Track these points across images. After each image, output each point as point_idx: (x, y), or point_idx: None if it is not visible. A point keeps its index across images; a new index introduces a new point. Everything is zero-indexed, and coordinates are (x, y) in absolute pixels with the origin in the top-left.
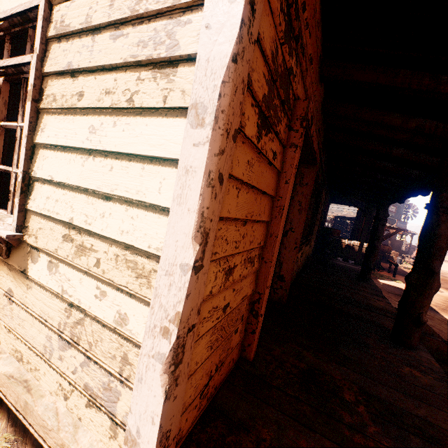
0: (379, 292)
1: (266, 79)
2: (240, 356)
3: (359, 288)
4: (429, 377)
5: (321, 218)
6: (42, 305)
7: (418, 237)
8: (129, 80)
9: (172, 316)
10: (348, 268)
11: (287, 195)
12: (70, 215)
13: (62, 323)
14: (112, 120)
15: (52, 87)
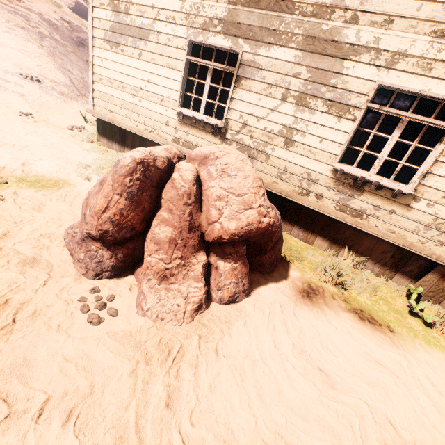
0: None
1: None
2: None
3: None
4: None
5: None
6: (417, 217)
7: None
8: None
9: None
10: None
11: None
12: None
13: (430, 223)
14: None
15: None
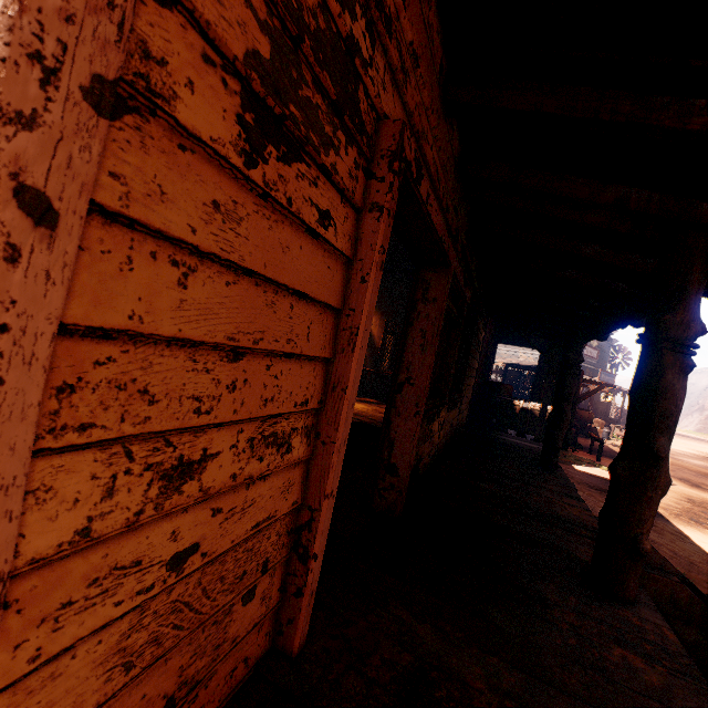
0: (571, 489)
1: (260, 18)
2: (272, 646)
3: (538, 482)
4: (660, 669)
5: (482, 365)
6: None
7: (629, 394)
8: None
9: None
10: (522, 448)
11: (364, 306)
12: None
13: None
14: None
15: None
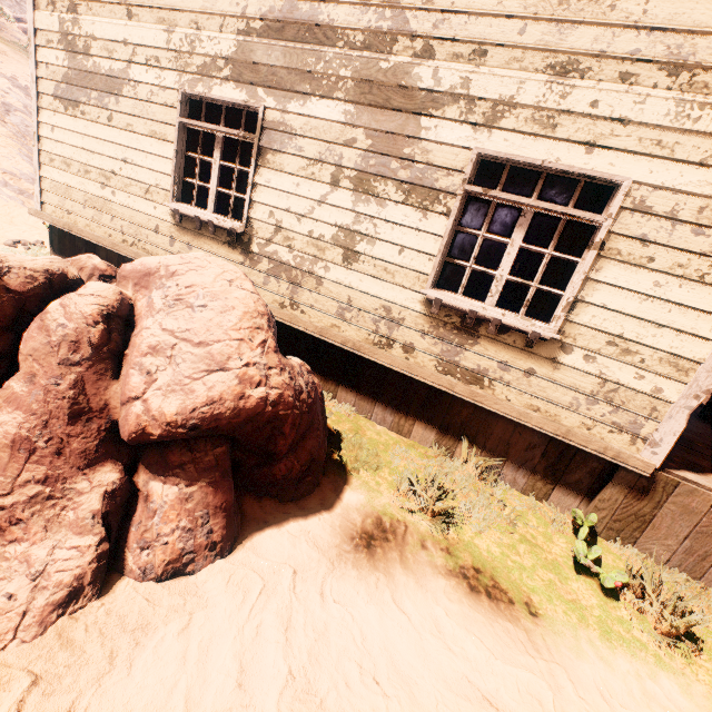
0: None
1: None
2: None
3: None
4: None
5: None
6: (572, 380)
7: None
8: (701, 264)
9: (703, 390)
10: None
11: None
12: (620, 331)
13: (595, 391)
14: (678, 283)
15: (616, 244)
